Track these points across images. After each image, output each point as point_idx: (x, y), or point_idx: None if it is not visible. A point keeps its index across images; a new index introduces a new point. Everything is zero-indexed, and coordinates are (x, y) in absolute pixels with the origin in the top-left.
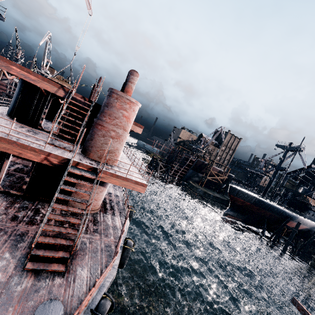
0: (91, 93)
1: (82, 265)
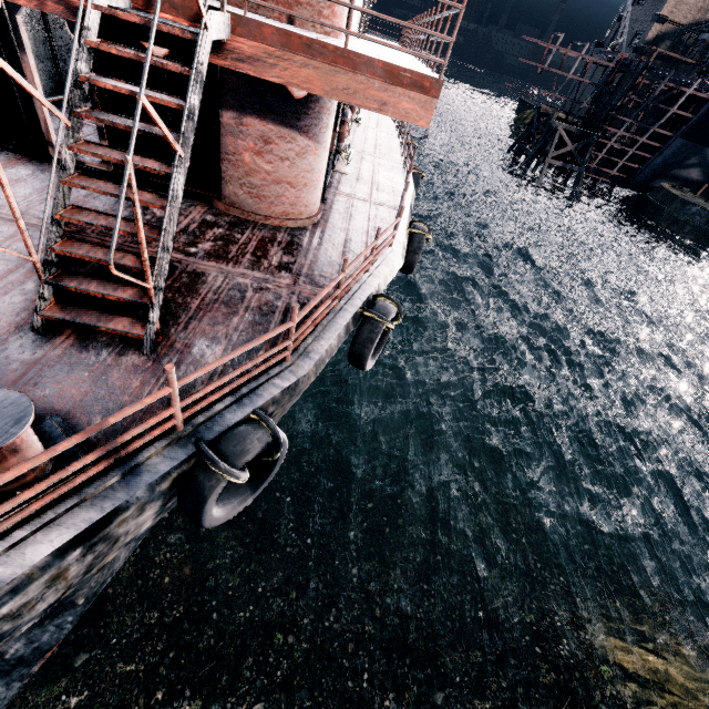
0: None
1: (214, 336)
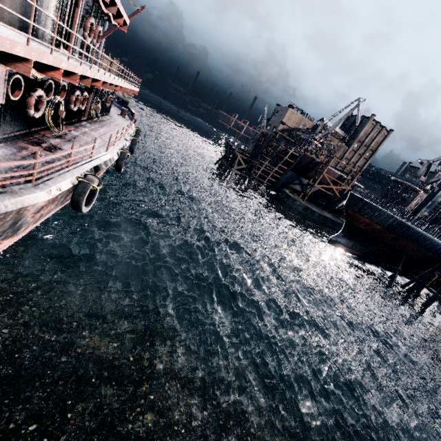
0: None
1: None
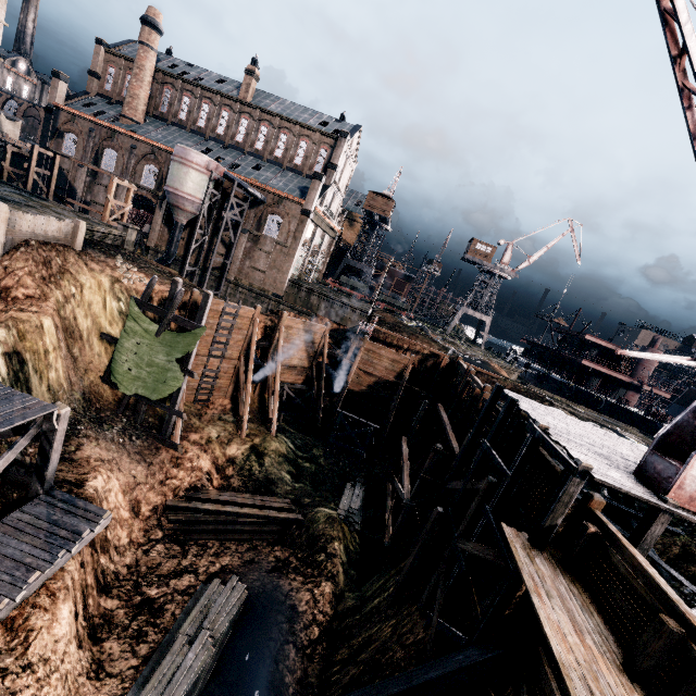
0: (584, 328)
1: None
